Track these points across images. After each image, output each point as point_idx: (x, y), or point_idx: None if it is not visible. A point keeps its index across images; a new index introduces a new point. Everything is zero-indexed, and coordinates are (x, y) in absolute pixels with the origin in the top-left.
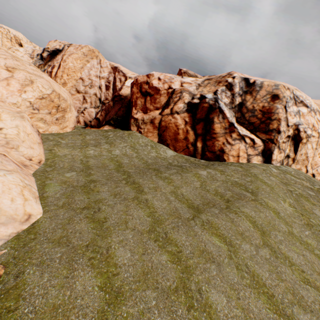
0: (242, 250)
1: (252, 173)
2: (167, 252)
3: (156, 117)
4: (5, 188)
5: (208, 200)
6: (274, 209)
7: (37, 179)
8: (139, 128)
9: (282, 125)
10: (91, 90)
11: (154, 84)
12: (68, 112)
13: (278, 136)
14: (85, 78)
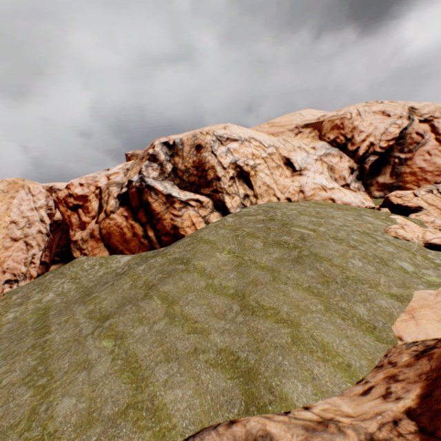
0: (132, 336)
1: (199, 237)
2: (34, 388)
3: (94, 228)
4: None
5: (128, 299)
6: (201, 268)
7: None
8: (83, 250)
9: (218, 171)
10: (32, 230)
11: (79, 193)
12: None
13: (220, 183)
14: (18, 219)
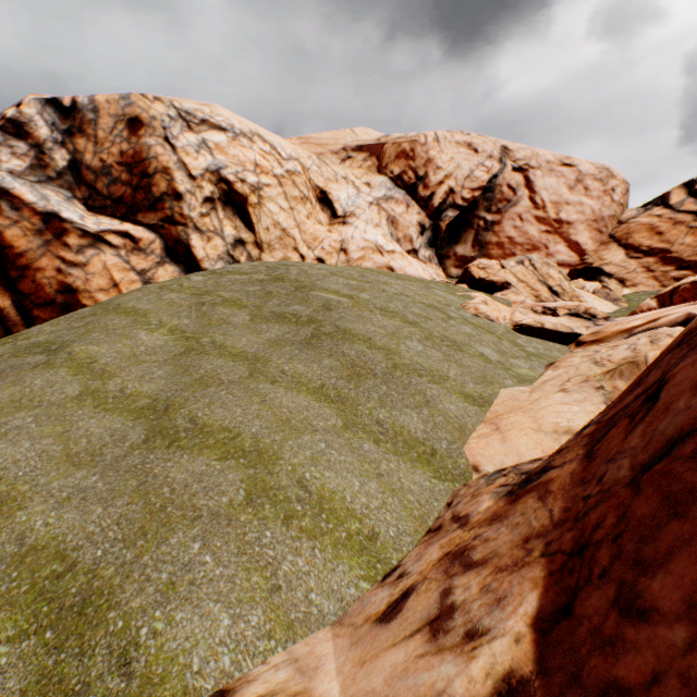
0: None
1: (115, 304)
2: None
3: None
4: None
5: None
6: (86, 359)
7: None
8: None
9: (179, 180)
10: None
11: None
12: None
13: (182, 206)
14: None
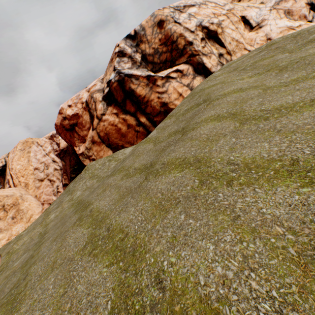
0: (215, 152)
1: (198, 91)
2: (105, 255)
3: (93, 135)
4: None
5: (162, 147)
6: (233, 90)
7: None
8: (90, 157)
9: (188, 36)
10: (49, 170)
11: (70, 114)
12: (22, 202)
13: (193, 47)
14: (38, 166)
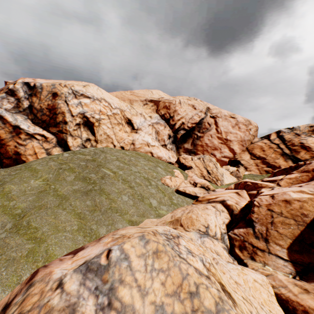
0: None
1: (30, 165)
2: None
3: None
4: None
5: None
6: (8, 191)
7: None
8: None
9: (67, 117)
10: None
11: None
12: None
13: (66, 126)
14: None
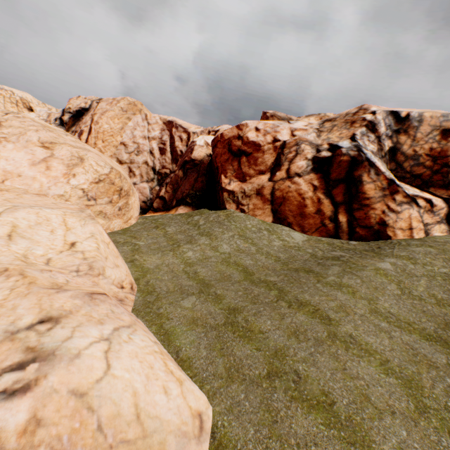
0: None
1: None
2: None
3: (265, 186)
4: (145, 367)
5: (441, 318)
6: None
7: (146, 322)
8: (240, 205)
9: None
10: (138, 158)
11: (251, 138)
12: (131, 195)
13: None
14: (128, 142)
